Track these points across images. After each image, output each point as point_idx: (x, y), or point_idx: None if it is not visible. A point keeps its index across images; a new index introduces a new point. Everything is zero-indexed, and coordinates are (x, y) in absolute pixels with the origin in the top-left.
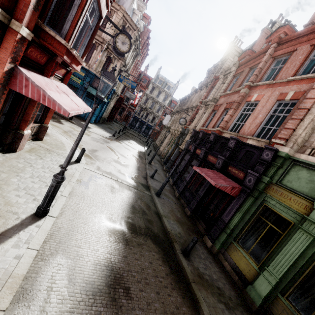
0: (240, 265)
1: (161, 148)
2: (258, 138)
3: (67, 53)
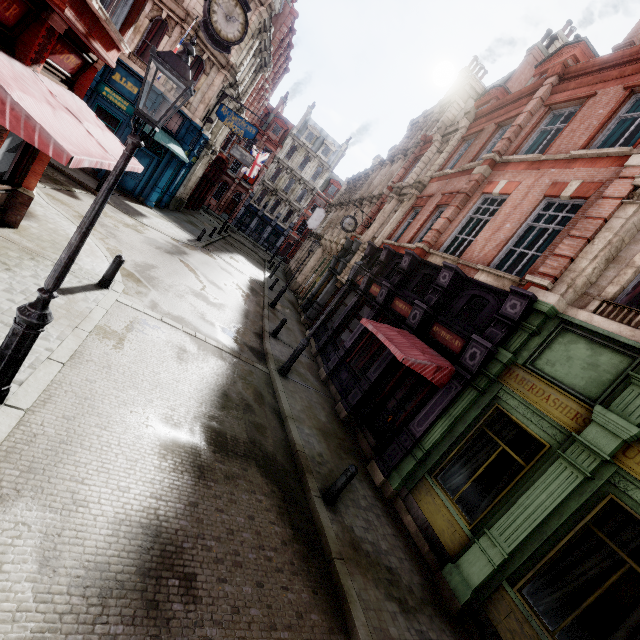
0: (436, 523)
1: (299, 278)
2: (498, 271)
3: (76, 3)
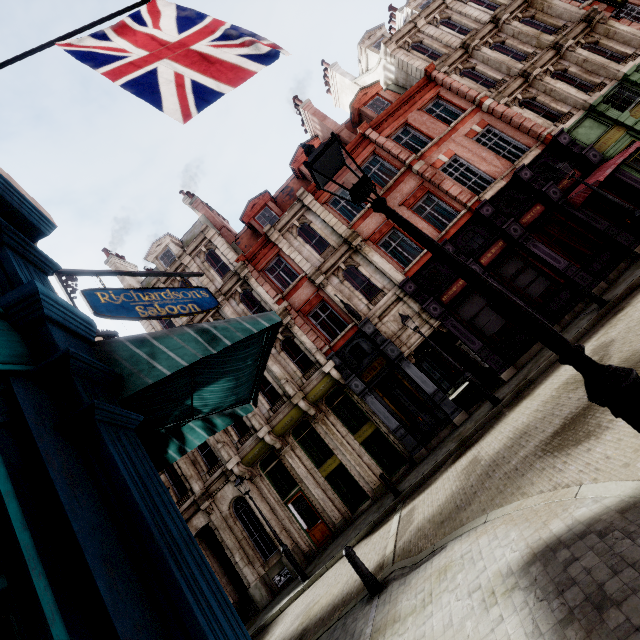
0: None
1: (286, 542)
2: (526, 153)
3: None
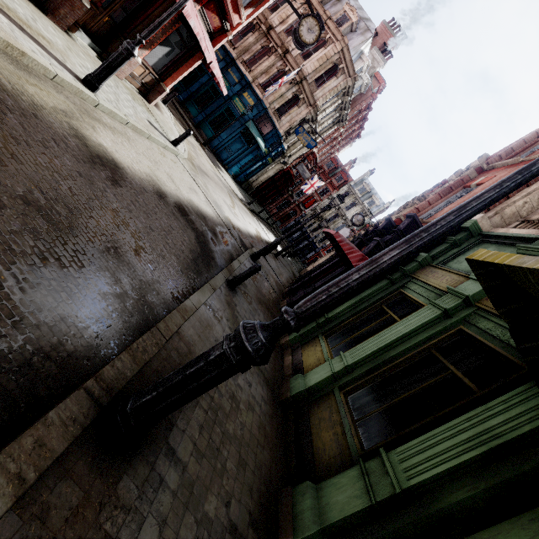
0: (308, 361)
1: (309, 268)
2: None
3: None
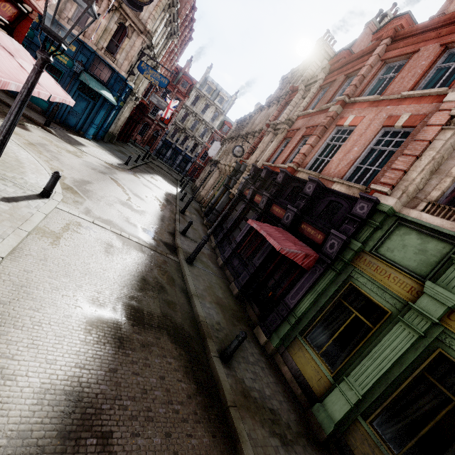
0: (306, 372)
1: (202, 192)
2: (349, 182)
3: None
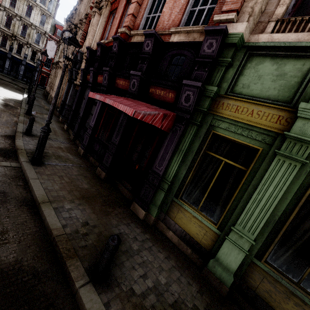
0: (190, 230)
1: (53, 94)
2: (187, 27)
3: None
